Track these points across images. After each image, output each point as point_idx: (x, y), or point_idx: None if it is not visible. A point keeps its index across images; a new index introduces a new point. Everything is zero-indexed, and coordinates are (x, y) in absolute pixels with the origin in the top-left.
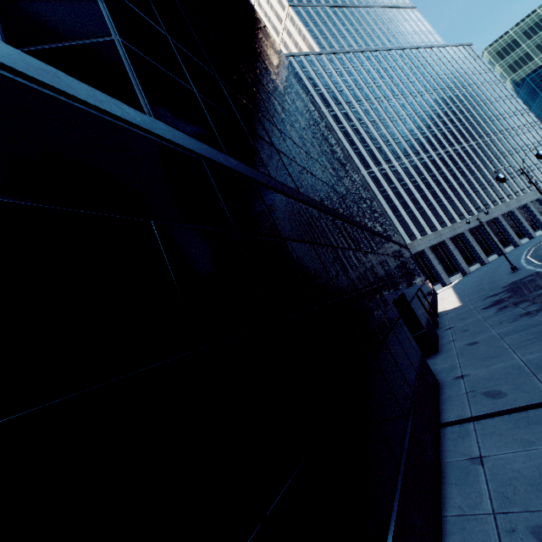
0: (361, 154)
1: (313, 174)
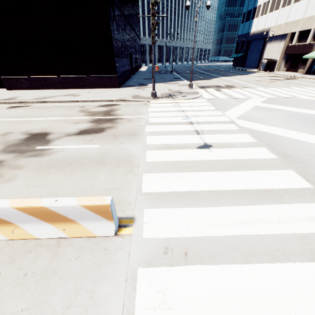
0: None
1: None
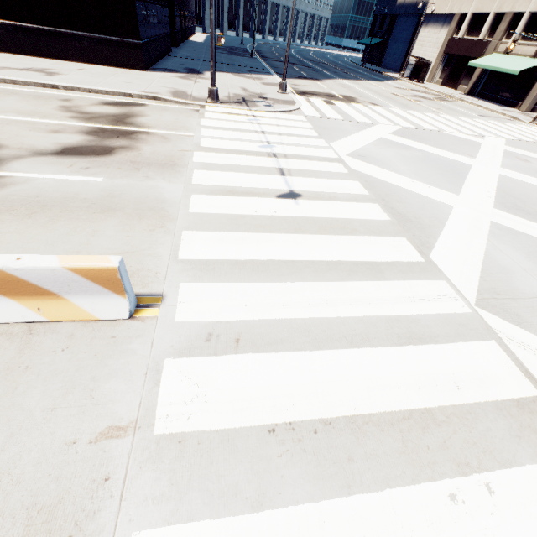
0: None
1: None
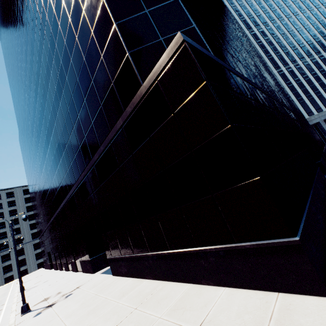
0: (273, 59)
1: (255, 74)
